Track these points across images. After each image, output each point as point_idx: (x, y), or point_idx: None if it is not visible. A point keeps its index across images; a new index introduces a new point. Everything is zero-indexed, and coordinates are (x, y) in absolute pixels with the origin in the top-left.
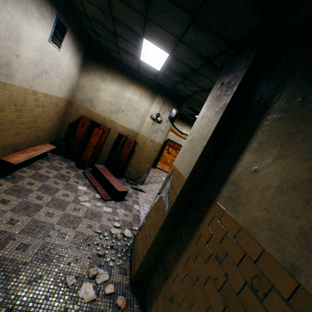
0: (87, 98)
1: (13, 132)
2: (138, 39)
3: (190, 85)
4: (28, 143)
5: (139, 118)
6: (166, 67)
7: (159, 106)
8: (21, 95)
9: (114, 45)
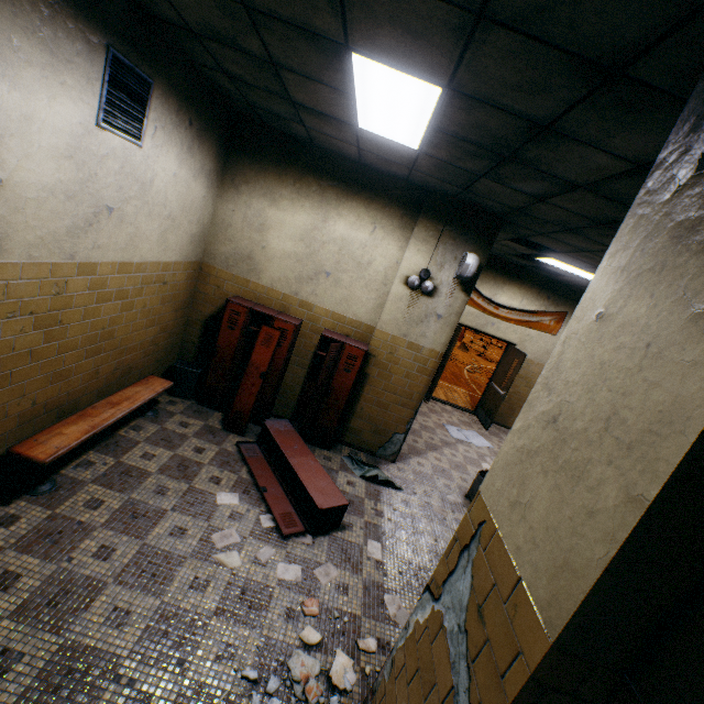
0: (240, 252)
1: (44, 376)
2: (335, 62)
3: (521, 177)
4: (100, 388)
5: (374, 288)
6: (437, 133)
7: (425, 248)
8: (44, 284)
9: (283, 100)
